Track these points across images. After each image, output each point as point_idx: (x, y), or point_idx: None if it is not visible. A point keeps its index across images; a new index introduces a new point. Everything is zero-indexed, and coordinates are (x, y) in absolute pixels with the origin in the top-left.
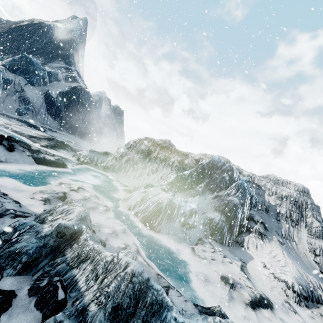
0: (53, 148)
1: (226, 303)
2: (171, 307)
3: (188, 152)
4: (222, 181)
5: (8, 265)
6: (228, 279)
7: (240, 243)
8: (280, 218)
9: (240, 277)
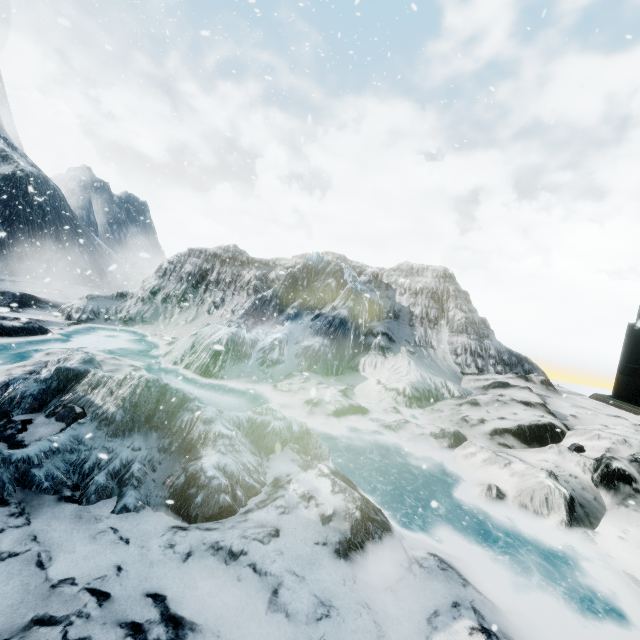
0: (11, 310)
1: (303, 419)
2: (193, 399)
3: (275, 259)
4: (327, 292)
5: (15, 408)
6: (313, 400)
7: (354, 368)
8: (415, 322)
9: (332, 396)
